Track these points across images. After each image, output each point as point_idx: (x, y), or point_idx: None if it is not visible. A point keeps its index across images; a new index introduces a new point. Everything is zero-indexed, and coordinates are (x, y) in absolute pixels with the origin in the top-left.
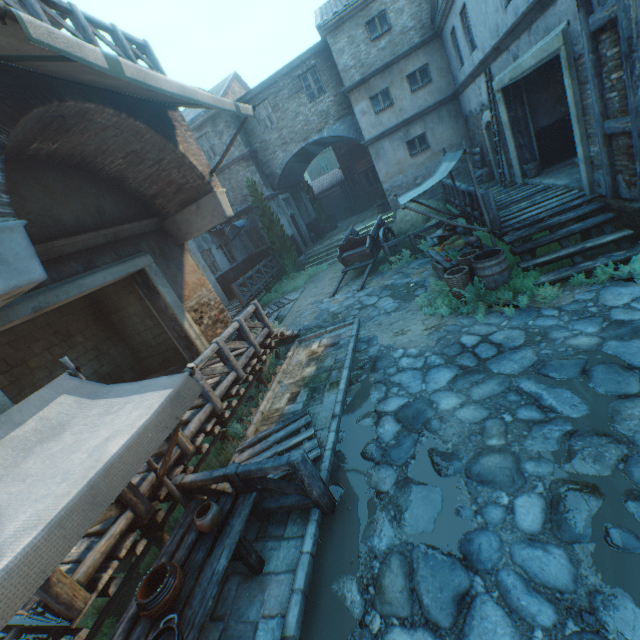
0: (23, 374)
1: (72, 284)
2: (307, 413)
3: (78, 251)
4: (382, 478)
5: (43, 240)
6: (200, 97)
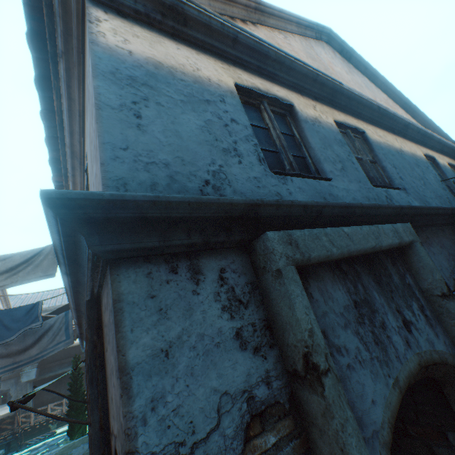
0: (60, 382)
1: (61, 370)
2: (54, 432)
3: (70, 360)
4: (22, 453)
5: (64, 358)
6: (76, 343)
